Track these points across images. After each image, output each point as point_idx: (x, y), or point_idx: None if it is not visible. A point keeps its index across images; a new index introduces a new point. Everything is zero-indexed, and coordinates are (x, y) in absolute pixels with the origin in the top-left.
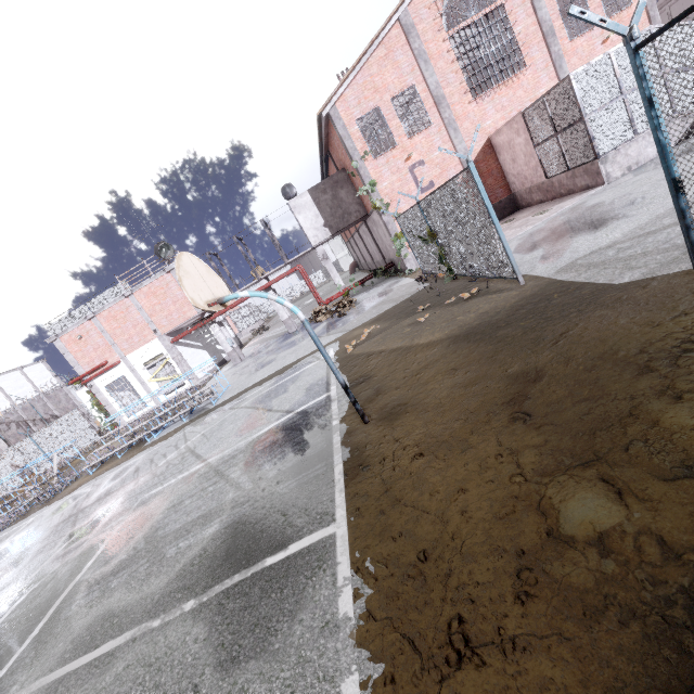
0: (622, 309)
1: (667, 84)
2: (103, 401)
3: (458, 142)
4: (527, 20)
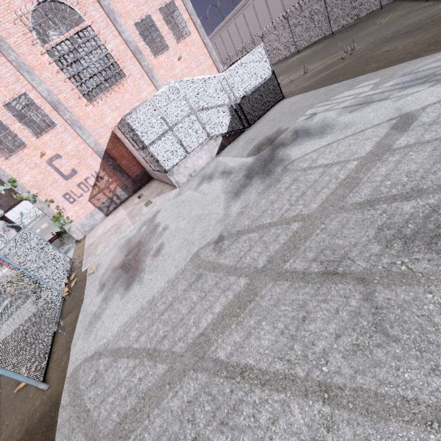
0: None
1: (198, 118)
2: None
3: (86, 137)
4: (115, 39)
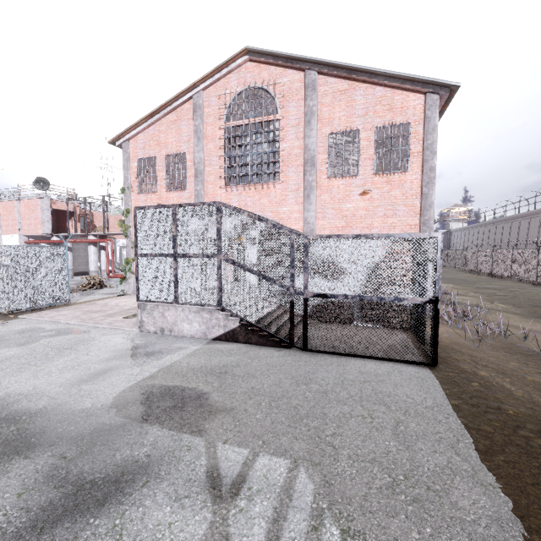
0: None
1: (219, 270)
2: None
3: None
4: (295, 141)
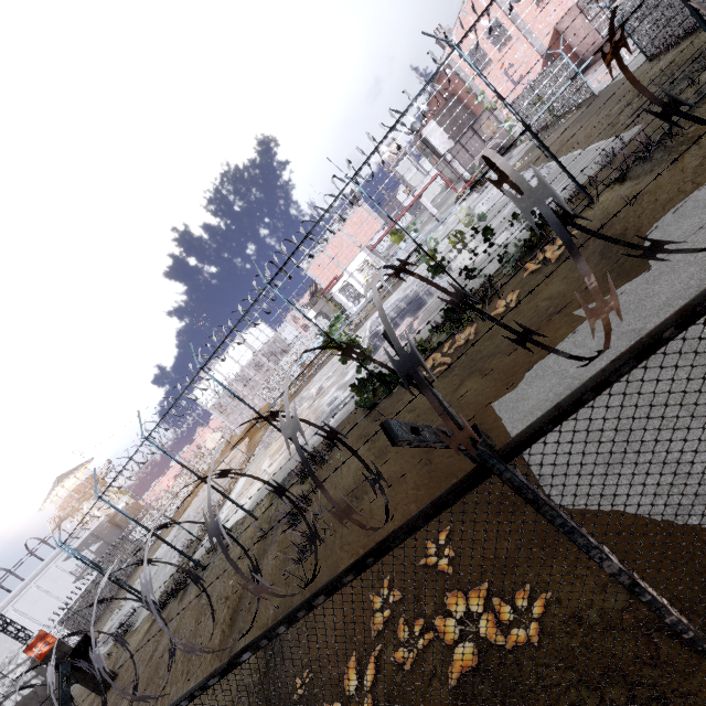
0: None
1: None
2: (340, 301)
3: (533, 41)
4: None
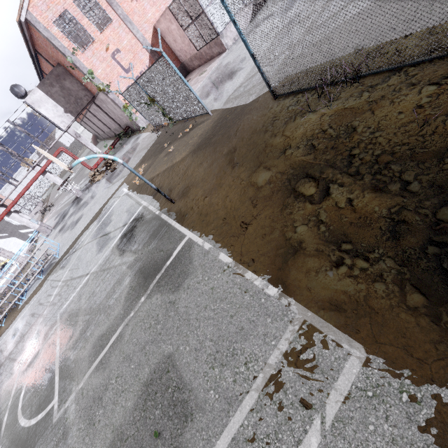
0: (253, 113)
1: None
2: None
3: (136, 32)
4: None
